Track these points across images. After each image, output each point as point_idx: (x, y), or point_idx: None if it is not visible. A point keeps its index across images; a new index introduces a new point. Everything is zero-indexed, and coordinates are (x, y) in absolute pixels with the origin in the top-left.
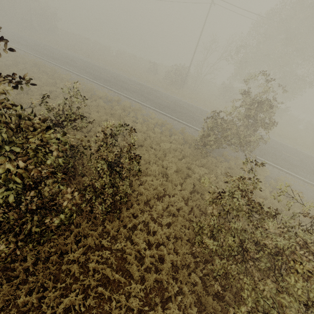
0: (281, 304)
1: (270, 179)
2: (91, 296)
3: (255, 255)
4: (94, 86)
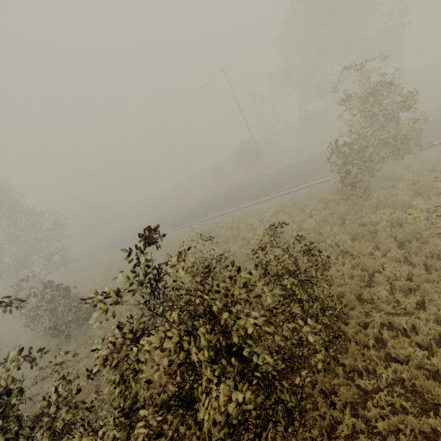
0: None
1: None
2: None
3: None
4: (184, 232)
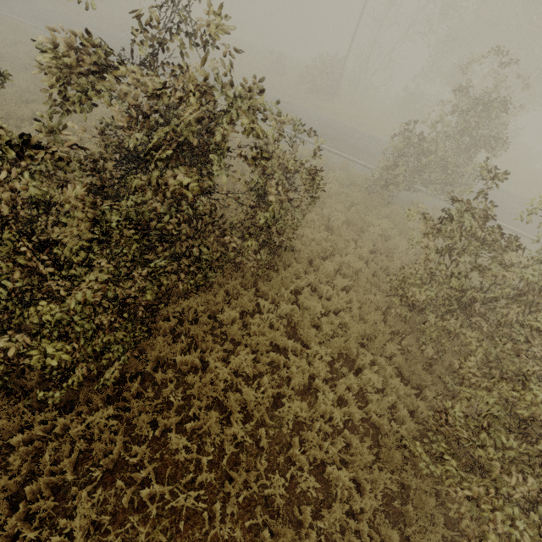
0: (532, 328)
1: None
2: (262, 361)
3: (482, 309)
4: None
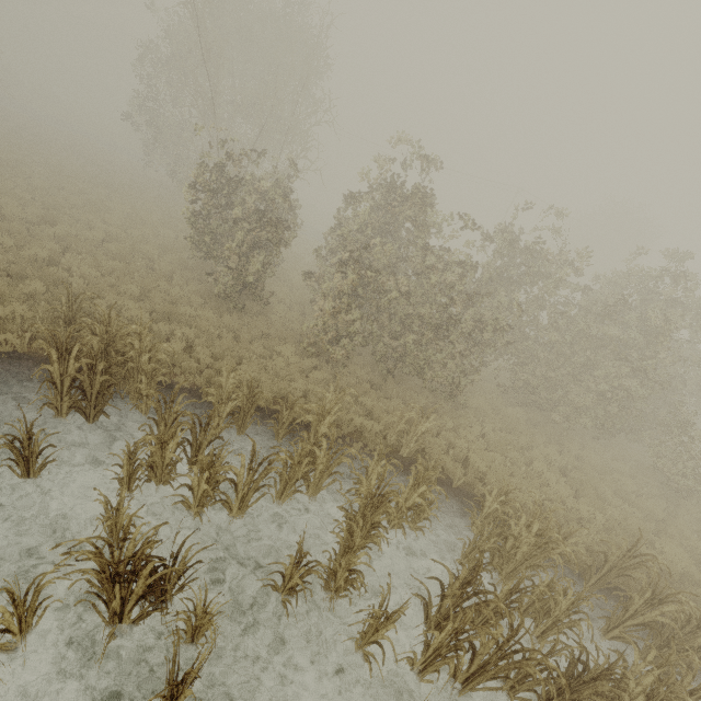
0: None
1: None
2: None
3: None
4: None
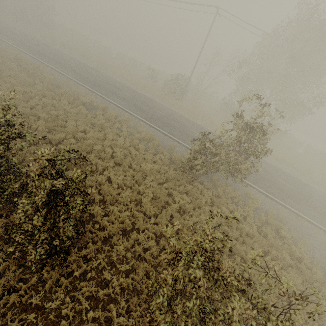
0: None
1: (260, 211)
2: None
3: None
4: (81, 90)
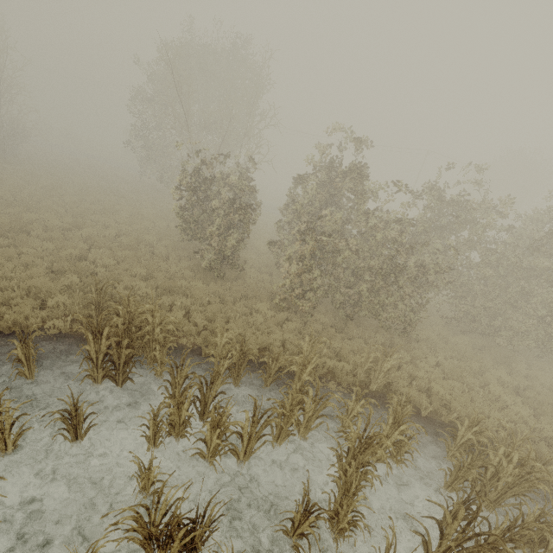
0: None
1: None
2: None
3: None
4: None
